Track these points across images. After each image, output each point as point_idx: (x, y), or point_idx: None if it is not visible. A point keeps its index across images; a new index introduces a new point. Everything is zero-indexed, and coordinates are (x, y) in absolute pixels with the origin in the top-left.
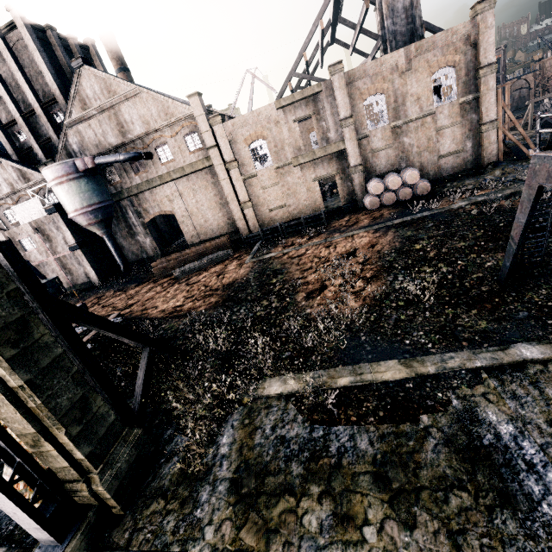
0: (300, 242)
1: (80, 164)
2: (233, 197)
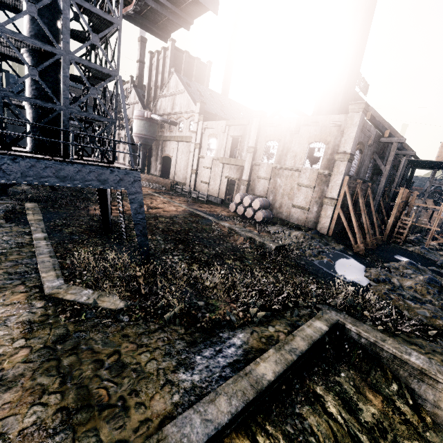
0: (175, 199)
1: (146, 114)
2: (191, 163)
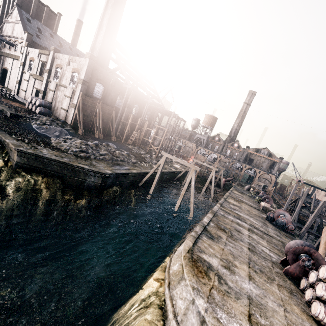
0: None
1: None
2: (17, 76)
